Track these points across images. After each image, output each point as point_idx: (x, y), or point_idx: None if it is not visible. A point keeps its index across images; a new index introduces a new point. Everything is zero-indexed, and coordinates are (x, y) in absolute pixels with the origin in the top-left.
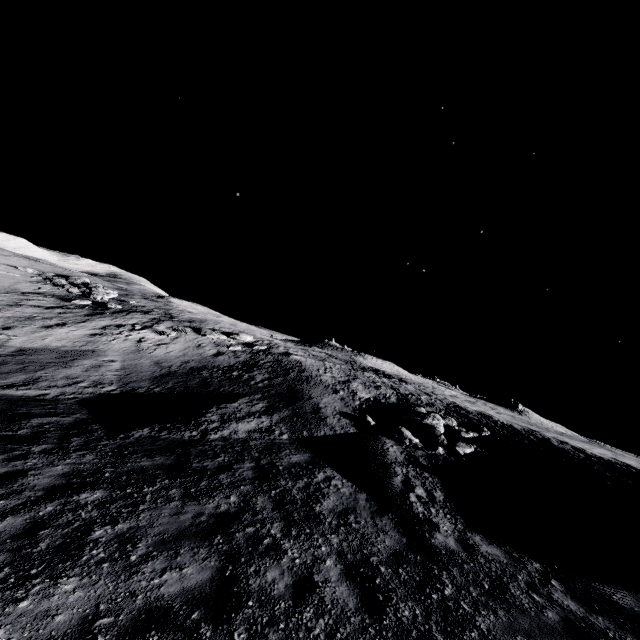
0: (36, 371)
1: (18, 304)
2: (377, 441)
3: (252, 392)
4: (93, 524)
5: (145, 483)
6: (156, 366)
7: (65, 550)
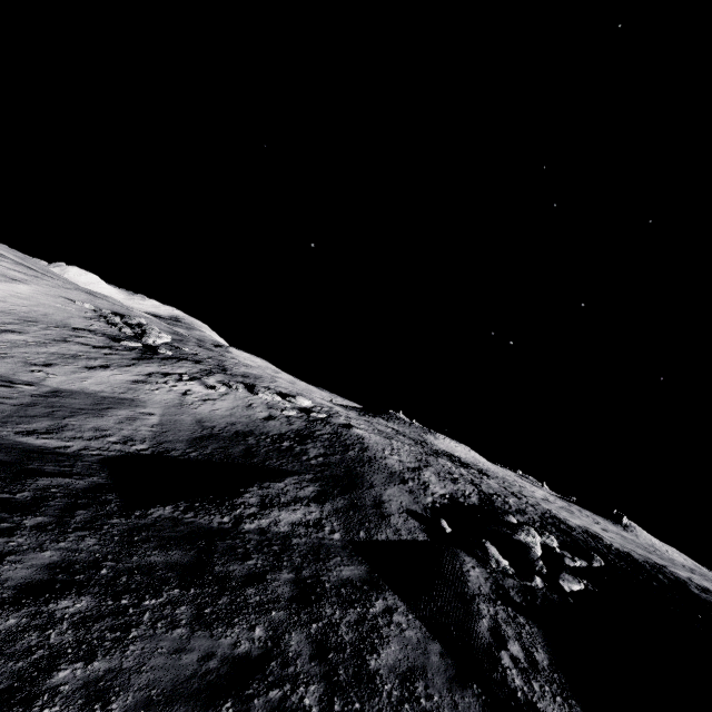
0: (64, 417)
1: (66, 340)
2: (454, 557)
3: (303, 470)
4: (60, 657)
5: (148, 591)
6: (197, 425)
7: (6, 703)
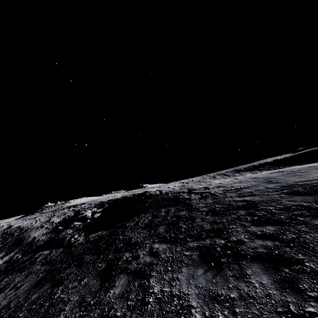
0: None
1: None
2: (63, 232)
3: None
4: None
5: None
6: None
7: None
